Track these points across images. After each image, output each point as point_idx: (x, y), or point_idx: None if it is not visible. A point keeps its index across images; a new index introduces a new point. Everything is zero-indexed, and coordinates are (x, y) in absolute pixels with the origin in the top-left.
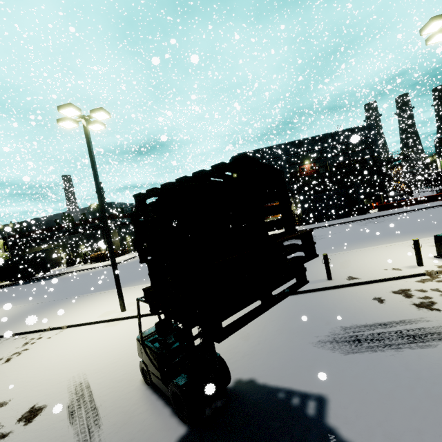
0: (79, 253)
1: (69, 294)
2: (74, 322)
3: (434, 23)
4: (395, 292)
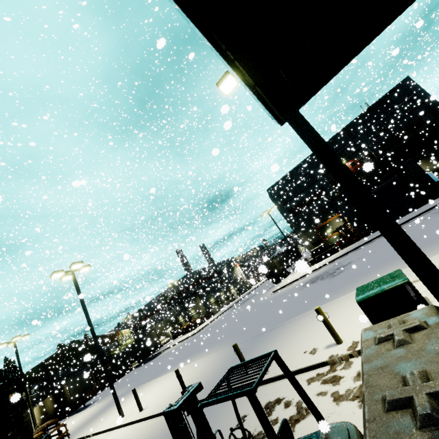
0: (180, 324)
1: (138, 383)
2: (97, 429)
3: (222, 87)
4: (267, 405)
